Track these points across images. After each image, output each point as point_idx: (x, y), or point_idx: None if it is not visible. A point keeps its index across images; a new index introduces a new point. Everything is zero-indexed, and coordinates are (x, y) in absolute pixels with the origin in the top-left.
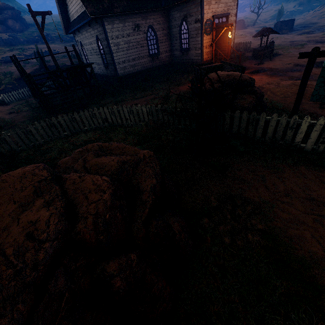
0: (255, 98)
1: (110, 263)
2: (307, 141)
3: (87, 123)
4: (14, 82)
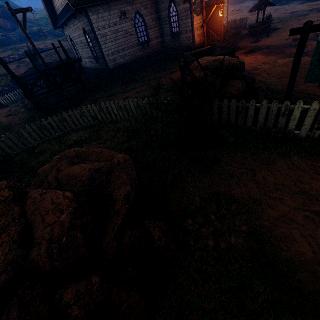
0: (244, 84)
1: (68, 290)
2: (301, 128)
3: (77, 122)
4: (10, 83)
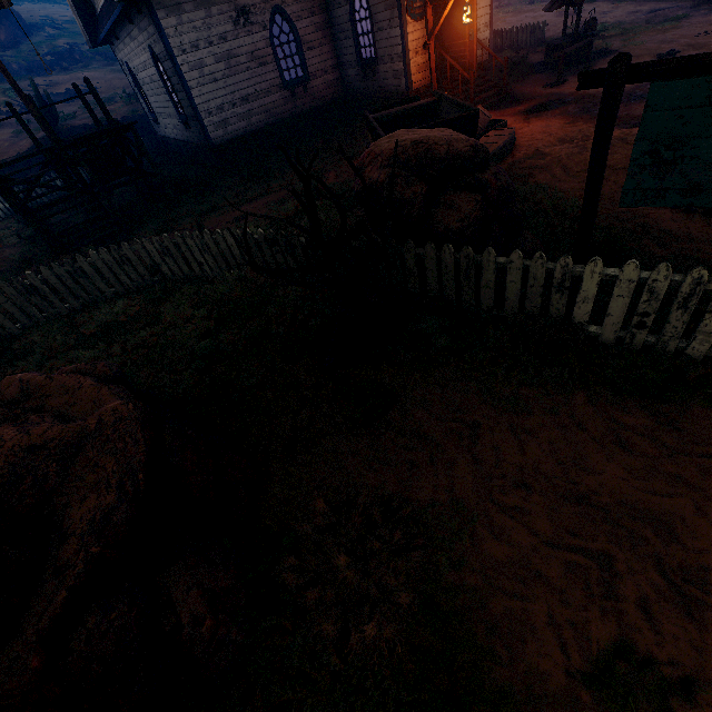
0: (480, 204)
1: None
2: (603, 322)
3: (113, 277)
4: None
